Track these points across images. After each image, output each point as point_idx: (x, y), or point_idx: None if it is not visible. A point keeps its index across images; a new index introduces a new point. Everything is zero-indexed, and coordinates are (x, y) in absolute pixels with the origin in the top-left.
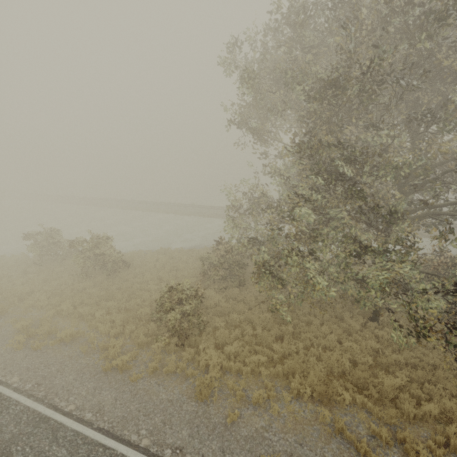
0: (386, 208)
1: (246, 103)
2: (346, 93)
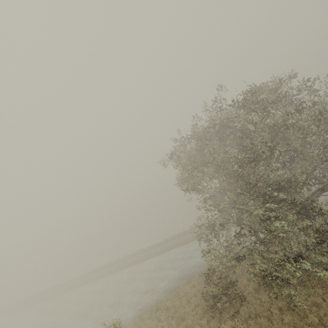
0: (300, 201)
1: (184, 178)
2: (258, 162)
